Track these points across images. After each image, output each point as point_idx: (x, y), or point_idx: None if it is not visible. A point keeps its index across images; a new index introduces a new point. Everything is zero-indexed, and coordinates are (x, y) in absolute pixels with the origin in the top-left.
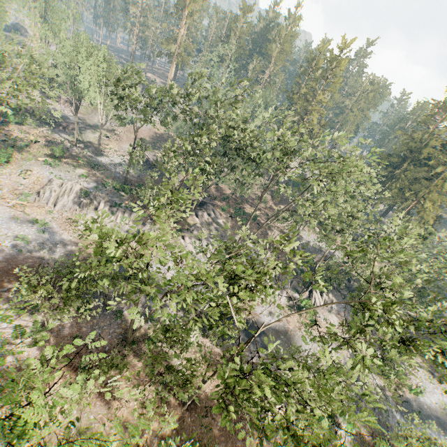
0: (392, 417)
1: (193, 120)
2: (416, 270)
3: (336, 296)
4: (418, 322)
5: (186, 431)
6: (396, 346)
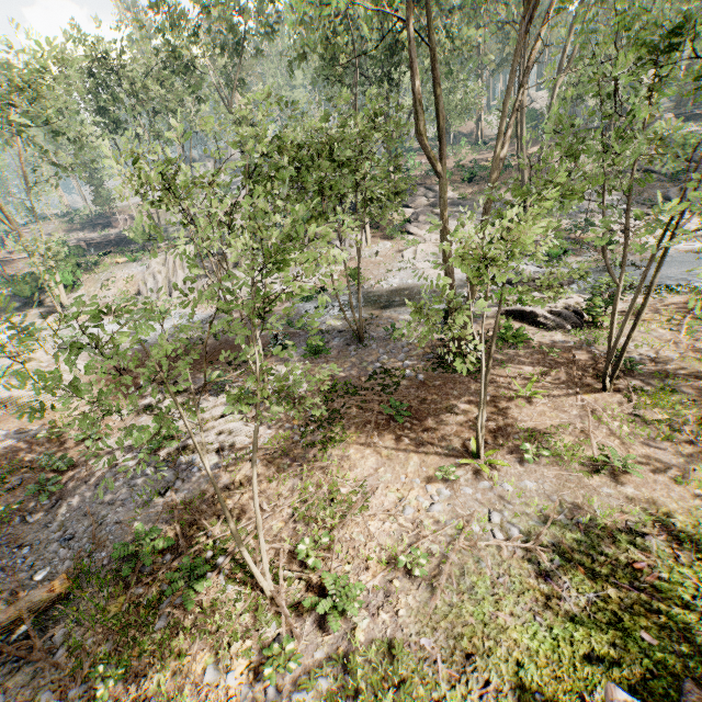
0: None
1: None
2: None
3: None
4: None
5: None
6: None
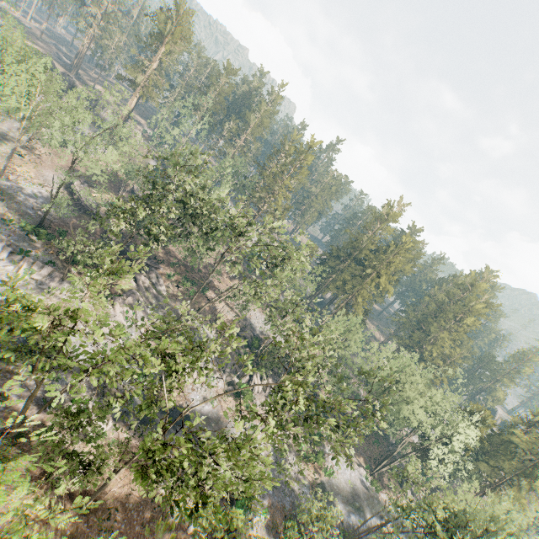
0: (306, 499)
1: (151, 178)
2: (342, 358)
3: (275, 381)
4: (320, 400)
5: (79, 538)
6: (304, 423)
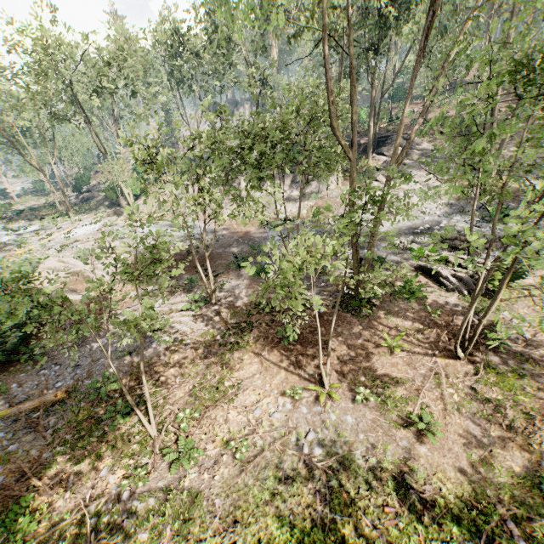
0: None
1: None
2: None
3: None
4: None
5: None
6: None
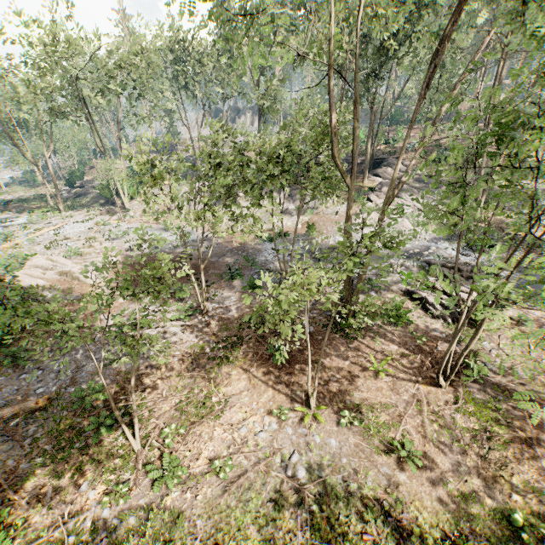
0: None
1: None
2: None
3: None
4: None
5: None
6: None
